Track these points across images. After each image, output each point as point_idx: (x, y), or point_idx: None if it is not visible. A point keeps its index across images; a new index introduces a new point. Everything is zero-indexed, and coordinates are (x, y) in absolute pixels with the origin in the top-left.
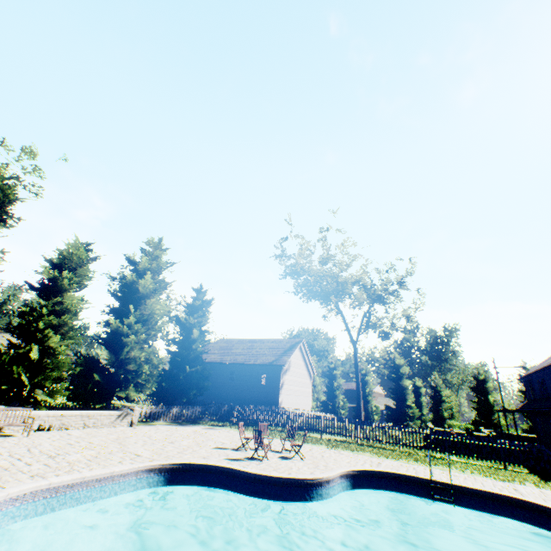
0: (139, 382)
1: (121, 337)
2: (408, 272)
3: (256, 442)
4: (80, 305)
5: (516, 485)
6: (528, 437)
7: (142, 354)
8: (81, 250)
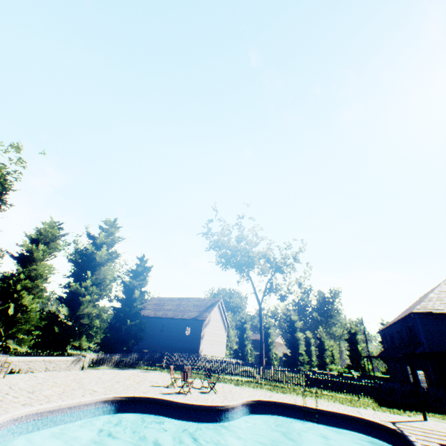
0: (89, 333)
1: (78, 297)
2: (300, 250)
3: (183, 380)
4: (50, 271)
5: (360, 409)
6: (384, 377)
7: (94, 310)
8: (55, 228)
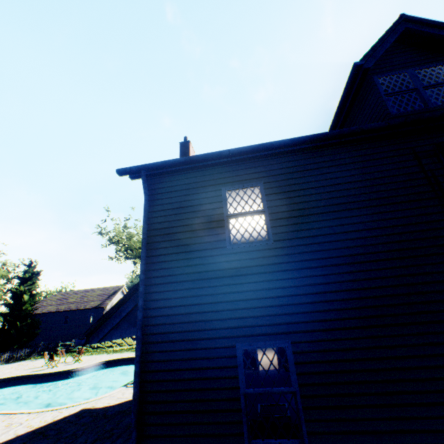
0: None
1: None
2: None
3: (51, 360)
4: None
5: None
6: None
7: None
8: None
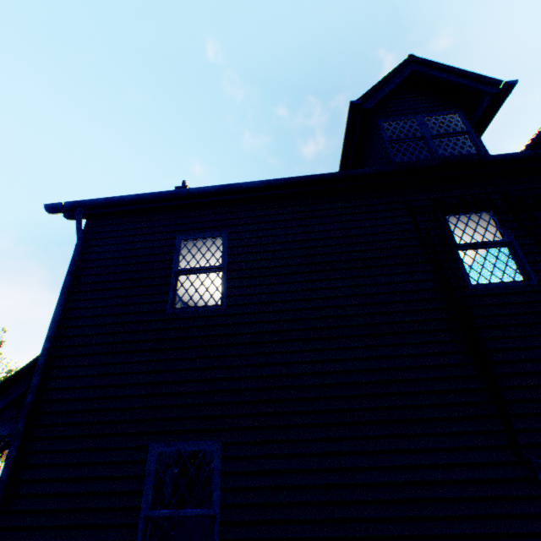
0: None
1: None
2: None
3: None
4: None
5: None
6: None
7: None
8: None
